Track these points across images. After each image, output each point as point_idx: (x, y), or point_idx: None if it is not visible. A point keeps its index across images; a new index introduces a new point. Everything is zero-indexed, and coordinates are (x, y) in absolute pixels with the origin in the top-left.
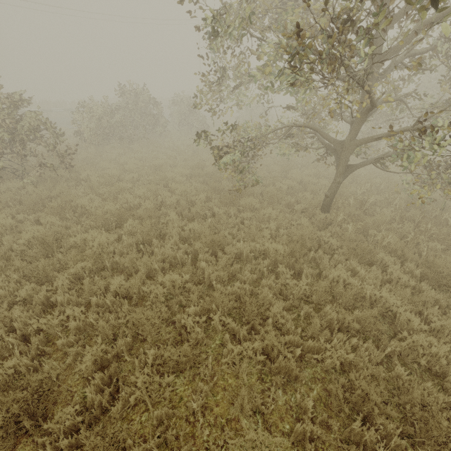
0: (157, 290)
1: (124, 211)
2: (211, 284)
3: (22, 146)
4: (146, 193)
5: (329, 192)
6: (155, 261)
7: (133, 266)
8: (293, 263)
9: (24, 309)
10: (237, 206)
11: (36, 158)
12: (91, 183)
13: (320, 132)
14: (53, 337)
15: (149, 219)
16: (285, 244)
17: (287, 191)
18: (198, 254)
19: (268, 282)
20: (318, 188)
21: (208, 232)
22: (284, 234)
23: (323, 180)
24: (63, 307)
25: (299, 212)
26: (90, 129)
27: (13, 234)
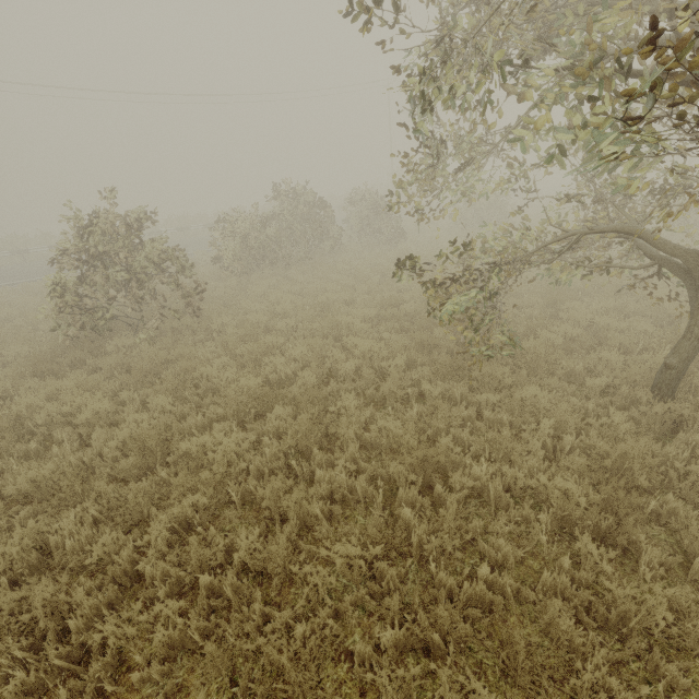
0: (317, 579)
1: (268, 390)
2: (423, 559)
3: (138, 285)
4: (306, 353)
5: (675, 357)
6: (316, 496)
7: (277, 503)
8: (609, 525)
9: (93, 585)
10: (465, 380)
11: (155, 302)
12: (224, 339)
13: (648, 235)
14: (131, 654)
15: (309, 404)
16: (581, 472)
17: (563, 346)
18: (395, 481)
19: (556, 578)
20: (633, 340)
21: (416, 442)
22: (572, 445)
23: (639, 322)
24: (152, 588)
25: (597, 392)
26: (232, 251)
27: (106, 428)
